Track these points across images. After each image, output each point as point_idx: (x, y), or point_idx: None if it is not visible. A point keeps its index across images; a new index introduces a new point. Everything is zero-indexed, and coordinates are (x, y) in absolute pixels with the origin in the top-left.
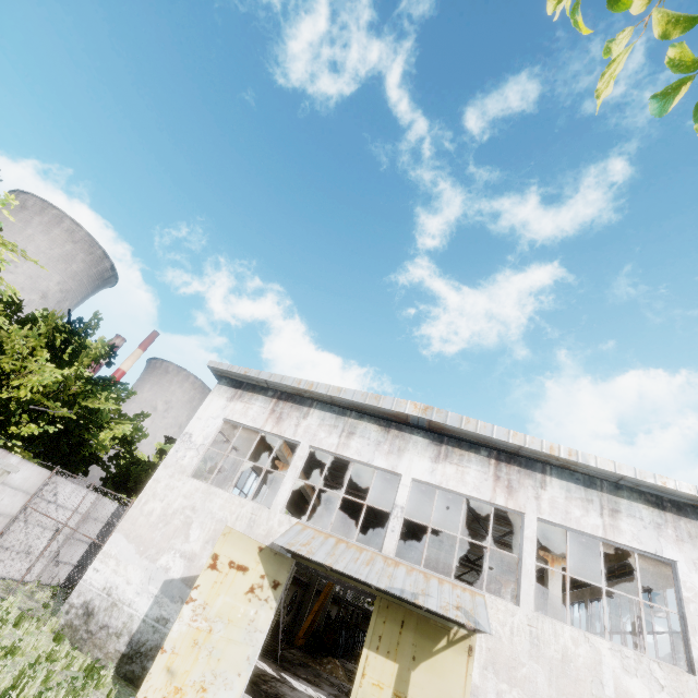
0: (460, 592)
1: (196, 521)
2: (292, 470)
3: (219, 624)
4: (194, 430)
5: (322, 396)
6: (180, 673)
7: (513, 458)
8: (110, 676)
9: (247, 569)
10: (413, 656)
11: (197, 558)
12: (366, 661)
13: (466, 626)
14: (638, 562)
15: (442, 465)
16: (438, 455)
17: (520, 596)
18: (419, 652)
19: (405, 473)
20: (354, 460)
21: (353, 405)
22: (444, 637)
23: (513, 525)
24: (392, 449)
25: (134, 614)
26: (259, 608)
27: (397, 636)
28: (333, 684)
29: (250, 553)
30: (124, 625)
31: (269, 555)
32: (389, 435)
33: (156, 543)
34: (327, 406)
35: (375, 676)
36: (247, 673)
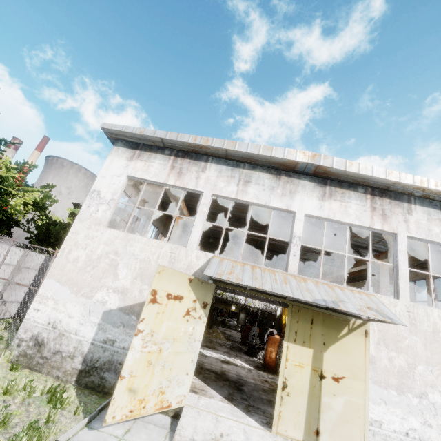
0: (359, 295)
1: (121, 263)
2: (200, 215)
3: (166, 344)
4: (101, 187)
5: (217, 151)
6: (141, 389)
7: (384, 193)
8: (73, 396)
9: (182, 298)
10: (324, 342)
11: (129, 292)
12: (288, 350)
13: (362, 318)
14: (440, 260)
15: (328, 202)
16: (324, 194)
17: (399, 292)
18: (327, 339)
19: (298, 211)
20: (253, 204)
21: (247, 157)
22: (345, 327)
23: (340, 245)
24: (284, 193)
25: (82, 340)
26: (195, 324)
27: (309, 330)
28: (221, 344)
29: (182, 285)
30: (75, 349)
31: (198, 284)
32: (281, 181)
33: (88, 283)
34: (222, 160)
35: (296, 360)
36: (192, 371)
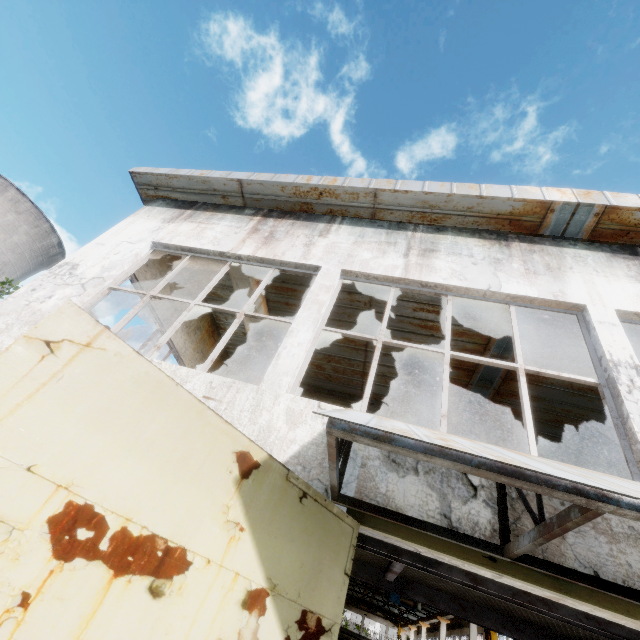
0: None
1: None
2: (310, 308)
3: None
4: (85, 258)
5: (354, 199)
6: None
7: None
8: None
9: (174, 564)
10: None
11: None
12: None
13: None
14: None
15: None
16: None
17: None
18: None
19: (591, 303)
20: (451, 292)
21: (421, 209)
22: None
23: None
24: (532, 268)
25: None
26: None
27: None
28: None
29: (196, 477)
30: None
31: (281, 499)
32: (513, 250)
33: None
34: (364, 220)
35: None
36: None
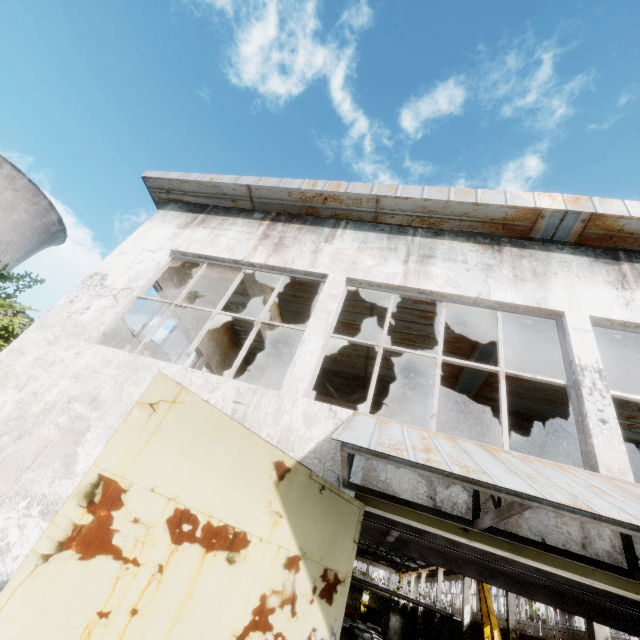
0: None
1: (97, 426)
2: (320, 318)
3: None
4: (112, 268)
5: (357, 204)
6: None
7: None
8: None
9: (240, 543)
10: None
11: None
12: None
13: None
14: None
15: None
16: (623, 277)
17: None
18: None
19: (569, 310)
20: (446, 299)
21: (420, 213)
22: None
23: None
24: (520, 275)
25: None
26: None
27: None
28: None
29: (249, 483)
30: None
31: (307, 492)
32: (505, 255)
33: None
34: (367, 224)
35: None
36: None
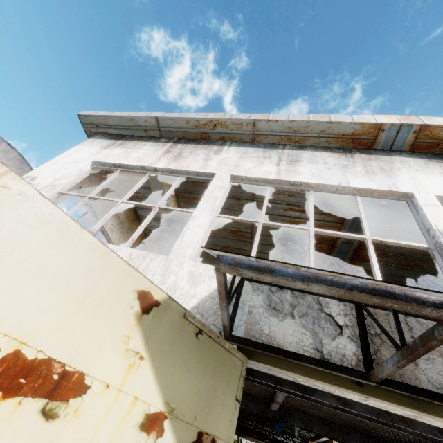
0: None
1: None
2: (207, 201)
3: None
4: (41, 173)
5: (239, 128)
6: None
7: None
8: None
9: (71, 388)
10: None
11: None
12: None
13: None
14: None
15: None
16: None
17: None
18: None
19: (417, 191)
20: (312, 188)
21: (288, 133)
22: None
23: None
24: (371, 170)
25: None
26: None
27: None
28: None
29: (98, 309)
30: None
31: (179, 333)
32: (356, 158)
33: None
34: (247, 143)
35: None
36: None
